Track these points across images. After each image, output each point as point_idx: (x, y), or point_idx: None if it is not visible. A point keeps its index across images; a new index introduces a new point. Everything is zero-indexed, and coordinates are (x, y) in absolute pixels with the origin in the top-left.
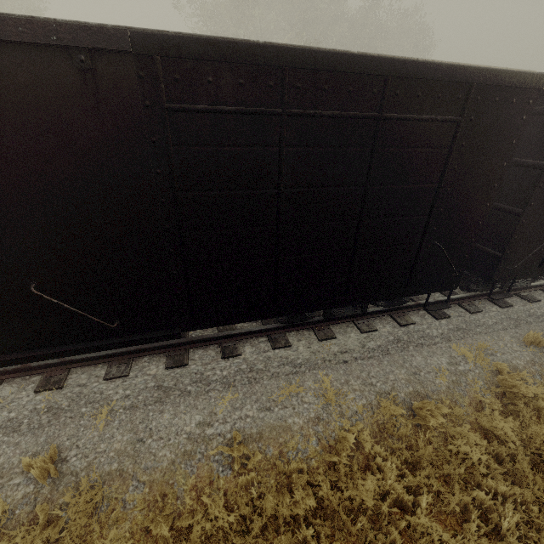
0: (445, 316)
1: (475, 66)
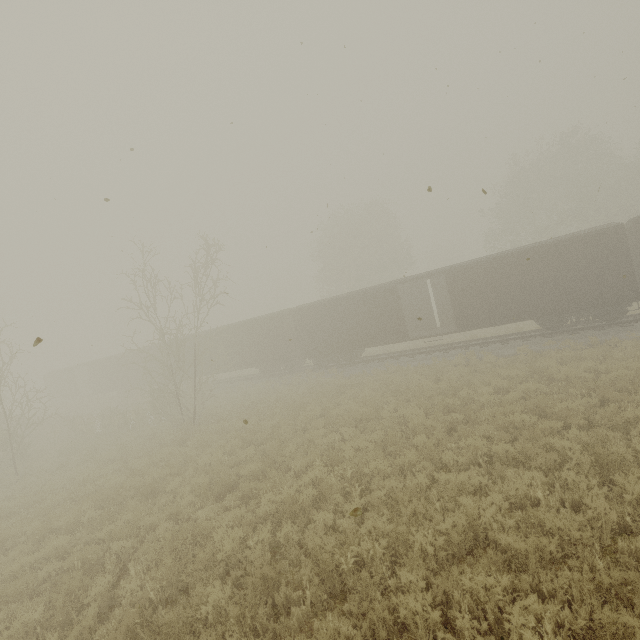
0: None
1: (585, 233)
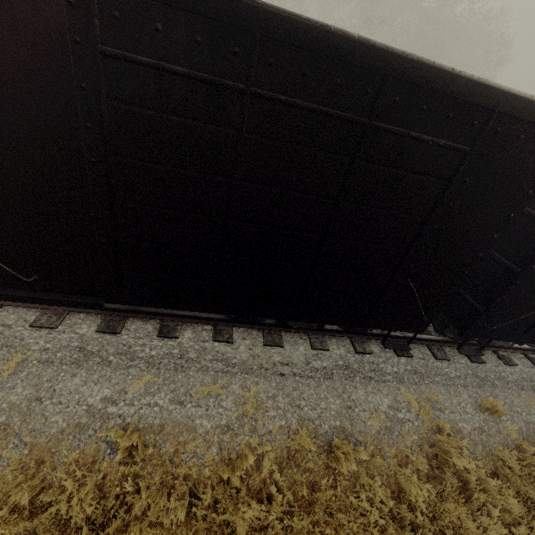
0: (407, 355)
1: (503, 89)
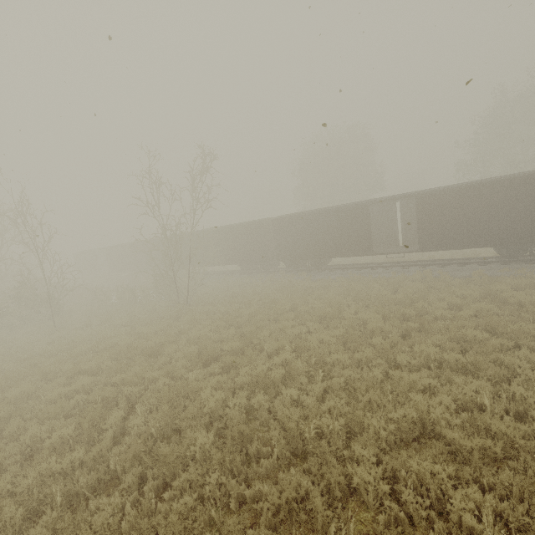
0: None
1: None
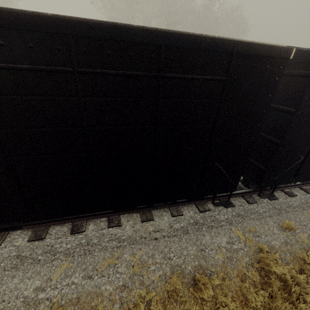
0: (231, 205)
1: (234, 40)
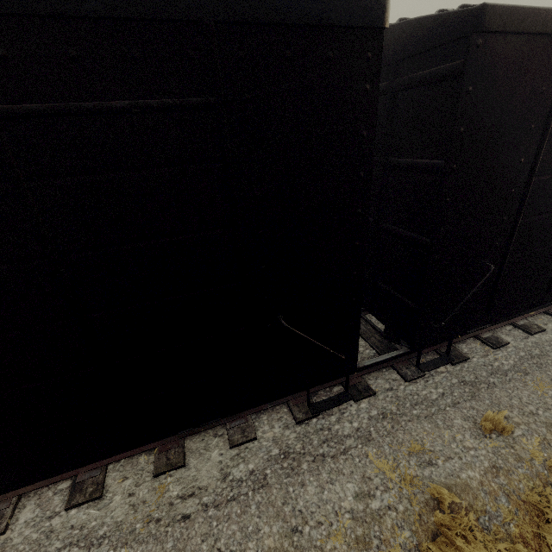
0: (367, 394)
1: None
